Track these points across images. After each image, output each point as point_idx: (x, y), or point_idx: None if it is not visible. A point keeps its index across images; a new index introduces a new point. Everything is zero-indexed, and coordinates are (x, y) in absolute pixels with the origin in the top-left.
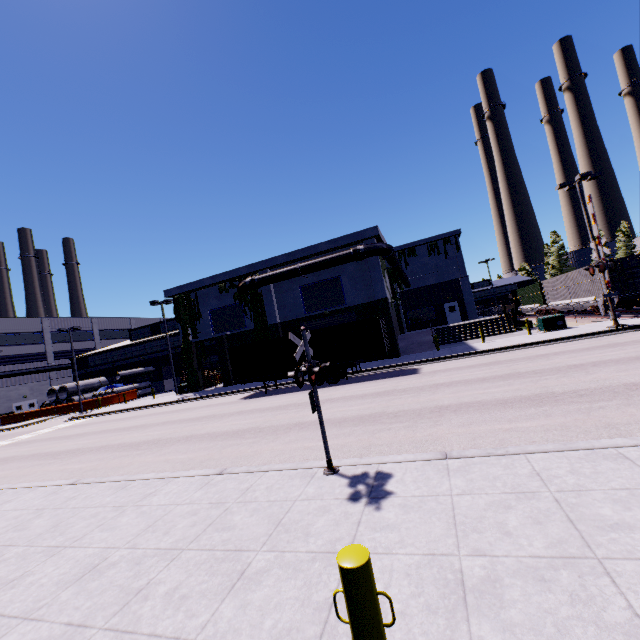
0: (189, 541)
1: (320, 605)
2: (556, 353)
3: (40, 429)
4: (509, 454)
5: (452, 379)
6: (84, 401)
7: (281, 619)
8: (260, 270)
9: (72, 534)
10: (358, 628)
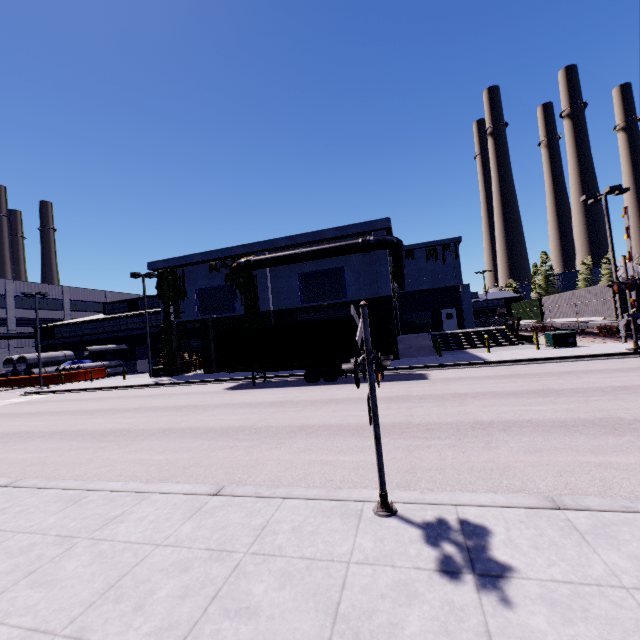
0: (179, 636)
1: None
2: (583, 371)
3: None
4: None
5: (475, 389)
6: (45, 375)
7: None
8: (257, 251)
9: None
10: None
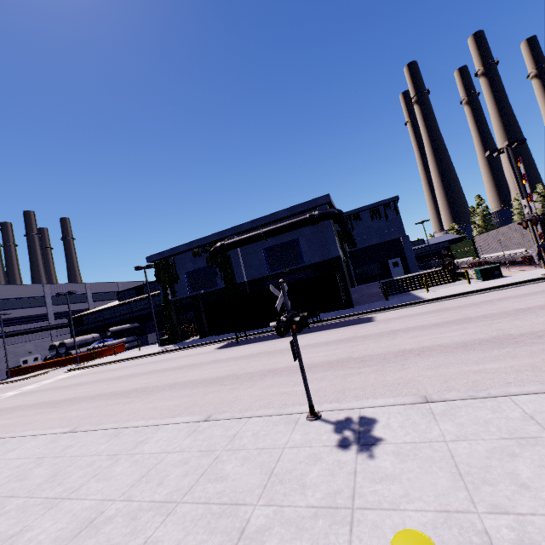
0: (183, 493)
1: None
2: (499, 299)
3: (43, 380)
4: (492, 396)
5: (407, 325)
6: (80, 354)
7: None
8: (228, 236)
9: (69, 484)
10: None
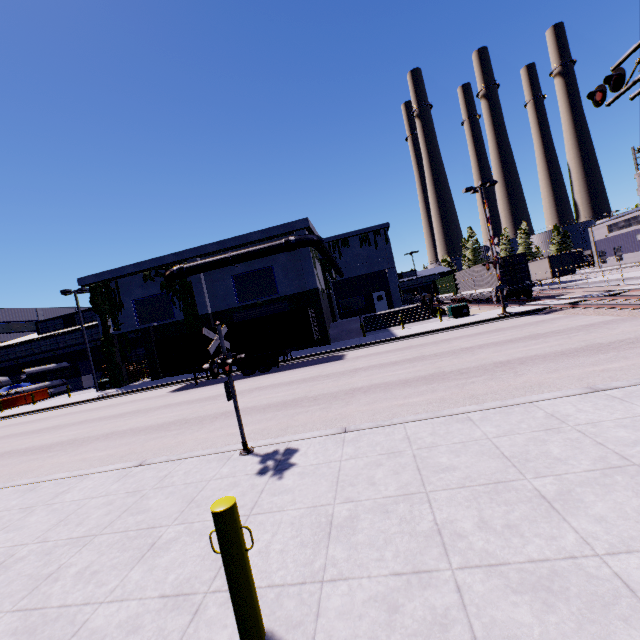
0: (103, 527)
1: (218, 557)
2: (456, 338)
3: None
4: (393, 424)
5: (370, 363)
6: None
7: (183, 572)
8: (189, 258)
9: None
10: (225, 553)
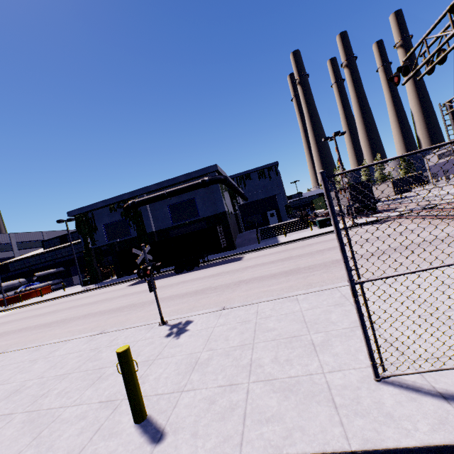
0: (74, 369)
1: None
2: (317, 242)
3: None
4: (252, 304)
5: (257, 263)
6: (7, 298)
7: (113, 390)
8: (139, 195)
9: (2, 378)
10: (123, 373)
